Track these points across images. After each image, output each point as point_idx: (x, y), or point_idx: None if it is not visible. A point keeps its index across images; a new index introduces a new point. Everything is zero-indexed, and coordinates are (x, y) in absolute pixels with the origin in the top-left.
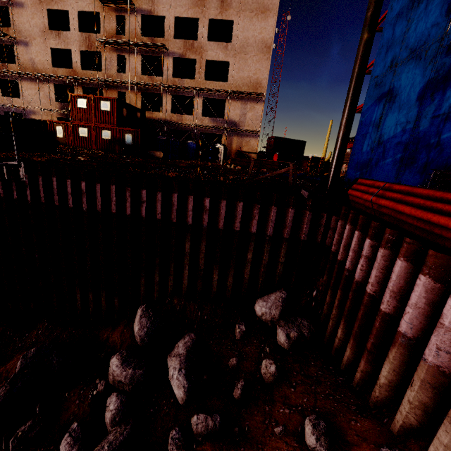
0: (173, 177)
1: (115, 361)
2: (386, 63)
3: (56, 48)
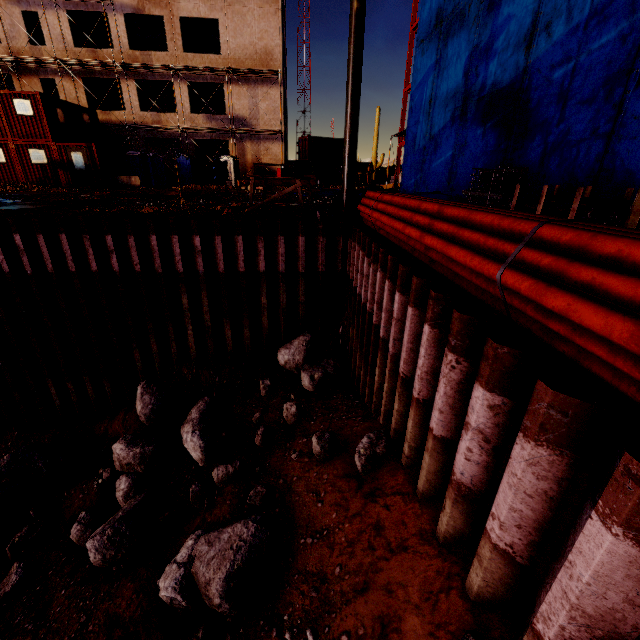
0: (148, 213)
1: (119, 446)
2: (431, 19)
3: None
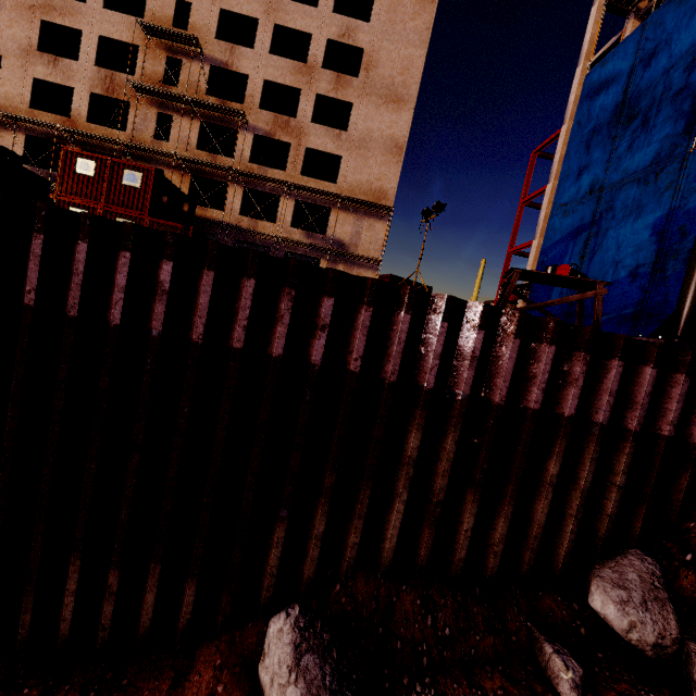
0: None
1: None
2: (581, 187)
3: (42, 82)
